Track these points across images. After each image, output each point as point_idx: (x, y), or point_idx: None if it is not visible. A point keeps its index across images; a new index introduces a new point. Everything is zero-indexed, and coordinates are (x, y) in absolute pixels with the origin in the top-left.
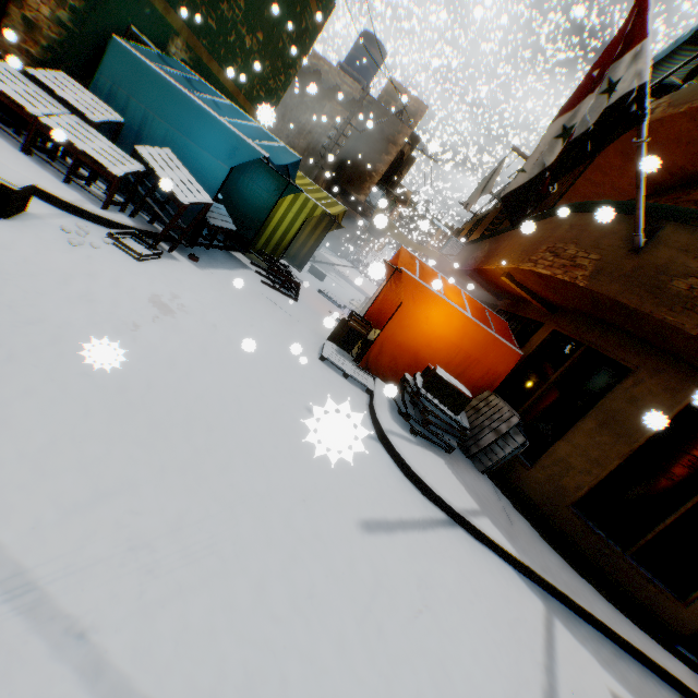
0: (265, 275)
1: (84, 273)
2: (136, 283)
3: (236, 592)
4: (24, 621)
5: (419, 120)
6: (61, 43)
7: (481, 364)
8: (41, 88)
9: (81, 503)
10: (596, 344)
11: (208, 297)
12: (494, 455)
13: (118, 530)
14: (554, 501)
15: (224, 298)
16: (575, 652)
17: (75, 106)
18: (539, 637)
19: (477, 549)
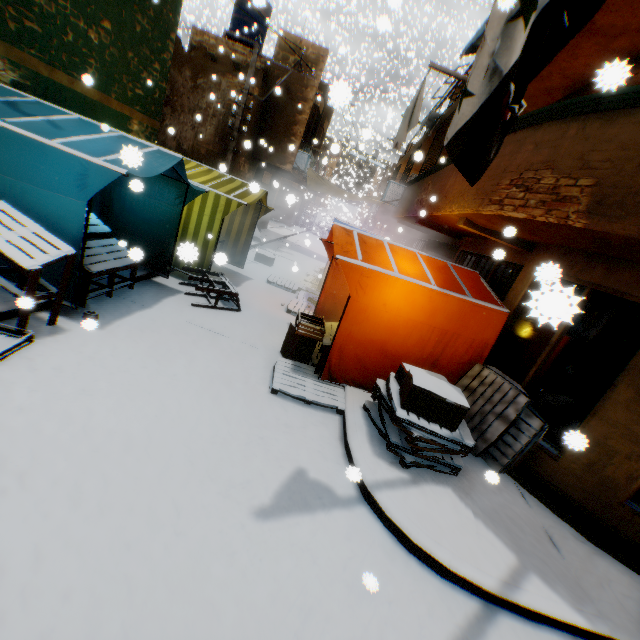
0: (197, 293)
1: None
2: None
3: None
4: None
5: (322, 67)
6: None
7: (462, 337)
8: None
9: None
10: (603, 285)
11: (105, 374)
12: (508, 448)
13: None
14: (601, 497)
15: (131, 362)
16: None
17: None
18: None
19: None
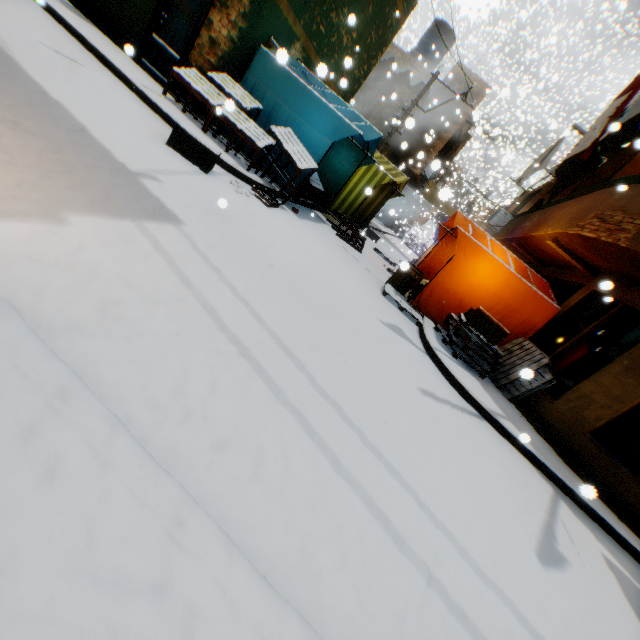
0: (338, 230)
1: (248, 210)
2: (272, 221)
3: (359, 384)
4: (283, 352)
5: (480, 100)
6: (228, 53)
7: (518, 314)
8: (214, 86)
9: (286, 320)
10: (631, 302)
11: (309, 237)
12: (521, 387)
13: (304, 337)
14: (572, 428)
15: (317, 240)
16: (574, 522)
17: (235, 98)
18: (545, 499)
19: (500, 439)
